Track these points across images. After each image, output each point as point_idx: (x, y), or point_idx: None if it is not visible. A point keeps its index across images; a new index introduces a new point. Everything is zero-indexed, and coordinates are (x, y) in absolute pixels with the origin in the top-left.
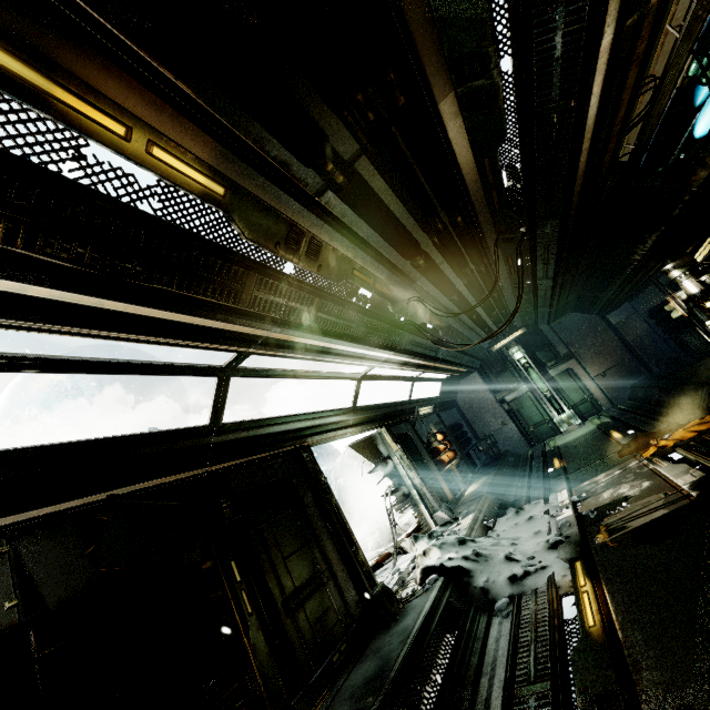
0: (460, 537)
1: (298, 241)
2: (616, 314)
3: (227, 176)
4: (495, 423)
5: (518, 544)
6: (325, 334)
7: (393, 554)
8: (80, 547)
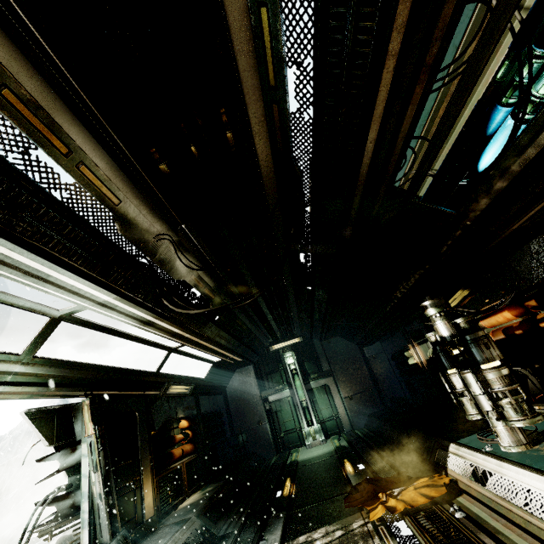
0: None
1: None
2: (370, 348)
3: None
4: (253, 420)
5: None
6: None
7: None
8: None
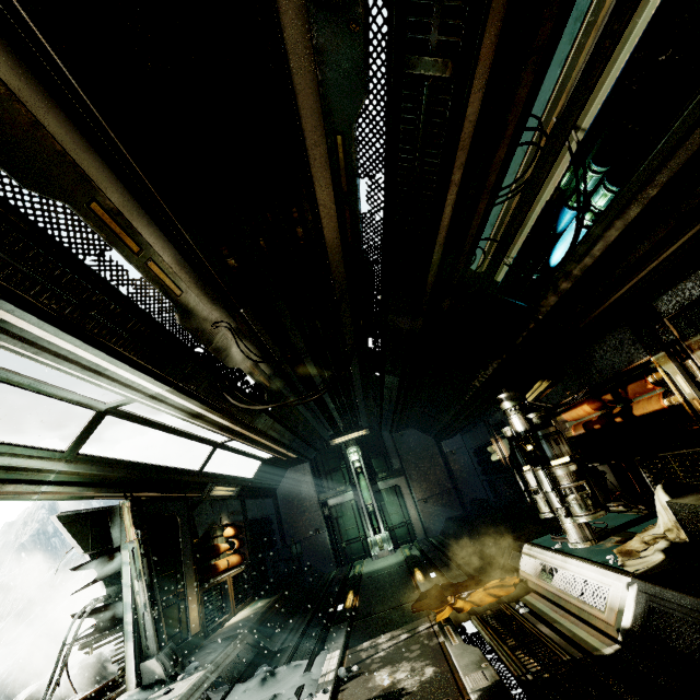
0: None
1: None
2: (449, 443)
3: None
4: (309, 528)
5: None
6: None
7: None
8: None
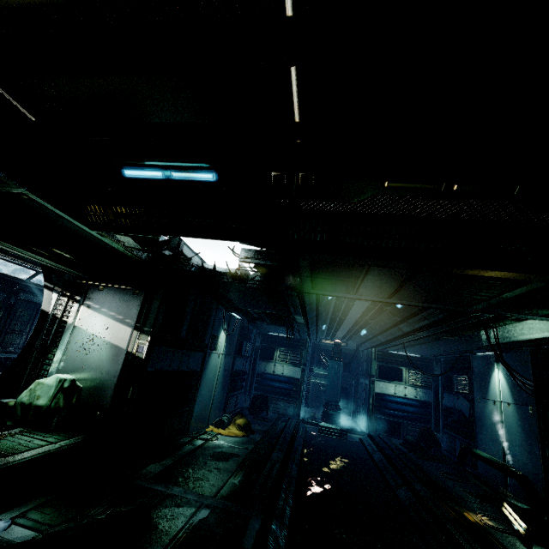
0: None
1: None
2: None
3: None
4: None
5: None
6: None
7: None
8: None
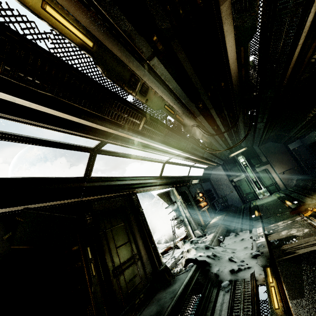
0: (206, 245)
1: (136, 83)
2: (292, 144)
3: (95, 36)
4: (227, 191)
5: (235, 252)
6: (147, 137)
7: (173, 248)
8: (3, 234)
